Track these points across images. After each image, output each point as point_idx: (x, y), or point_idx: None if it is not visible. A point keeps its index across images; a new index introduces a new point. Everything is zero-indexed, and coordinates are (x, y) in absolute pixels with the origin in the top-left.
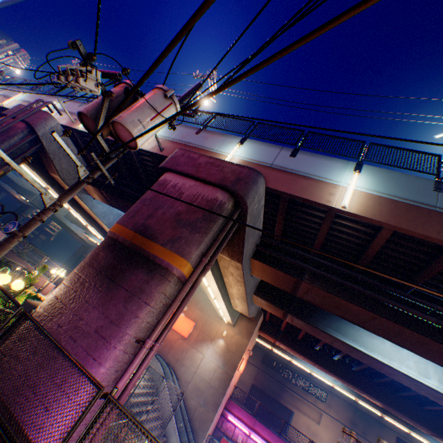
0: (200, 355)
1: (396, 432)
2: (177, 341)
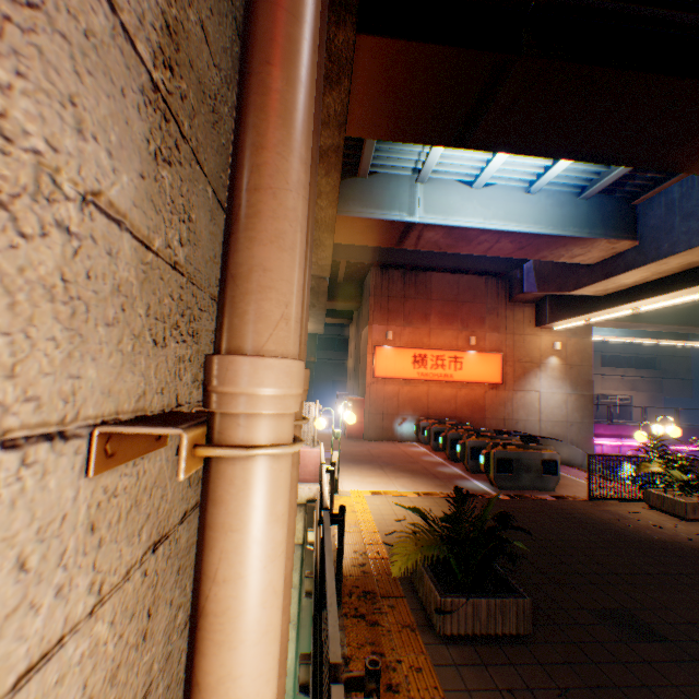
0: (533, 396)
1: (600, 352)
2: (486, 397)
